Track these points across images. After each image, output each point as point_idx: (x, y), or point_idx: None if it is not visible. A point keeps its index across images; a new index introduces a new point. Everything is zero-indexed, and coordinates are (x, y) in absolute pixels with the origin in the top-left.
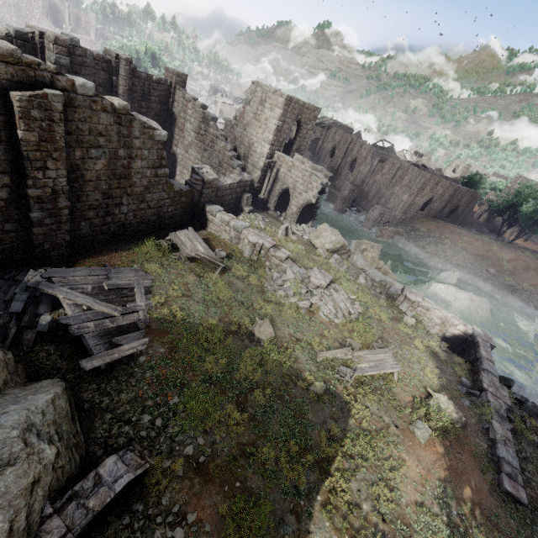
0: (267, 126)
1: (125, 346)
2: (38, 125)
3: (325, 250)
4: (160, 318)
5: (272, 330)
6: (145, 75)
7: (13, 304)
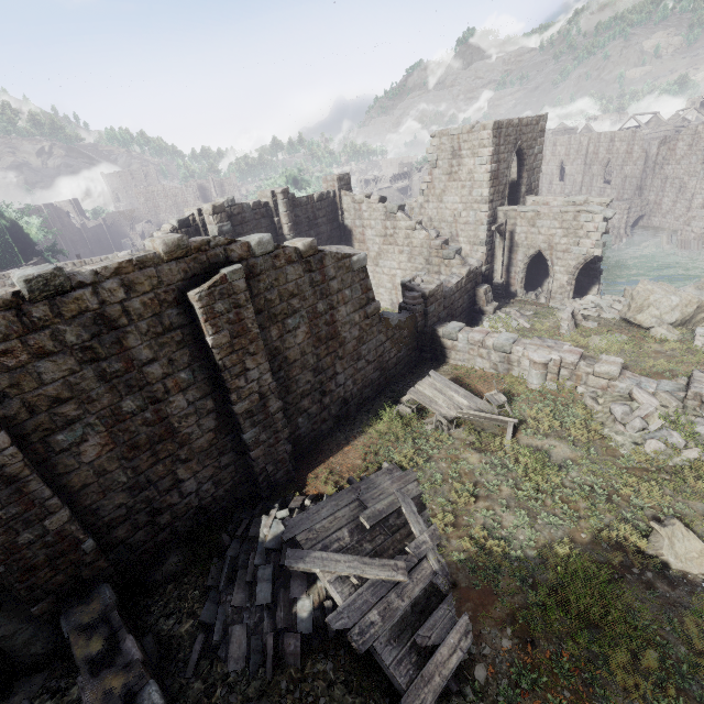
0: (475, 180)
1: (441, 650)
2: (225, 320)
3: (670, 327)
4: (464, 559)
5: (703, 546)
6: (304, 199)
7: (259, 589)
